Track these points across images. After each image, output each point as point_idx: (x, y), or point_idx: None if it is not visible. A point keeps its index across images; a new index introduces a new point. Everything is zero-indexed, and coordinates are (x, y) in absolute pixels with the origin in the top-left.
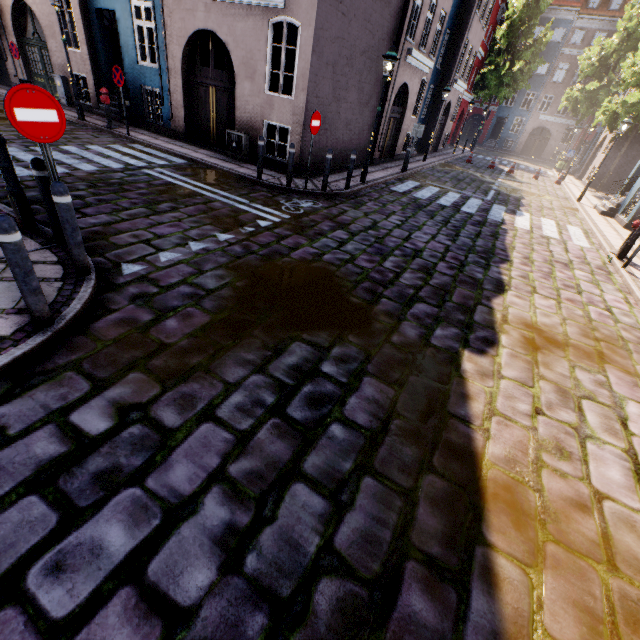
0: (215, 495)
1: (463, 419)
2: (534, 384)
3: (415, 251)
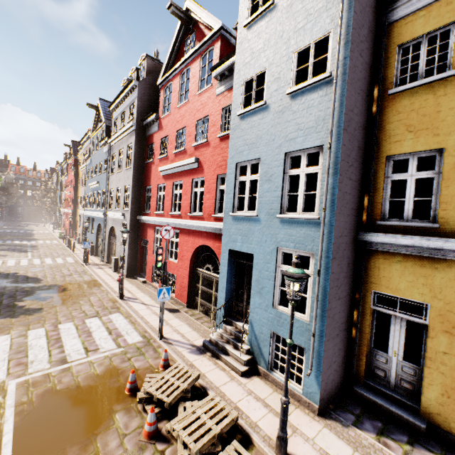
0: (19, 239)
1: (34, 238)
2: (39, 237)
3: (18, 235)
